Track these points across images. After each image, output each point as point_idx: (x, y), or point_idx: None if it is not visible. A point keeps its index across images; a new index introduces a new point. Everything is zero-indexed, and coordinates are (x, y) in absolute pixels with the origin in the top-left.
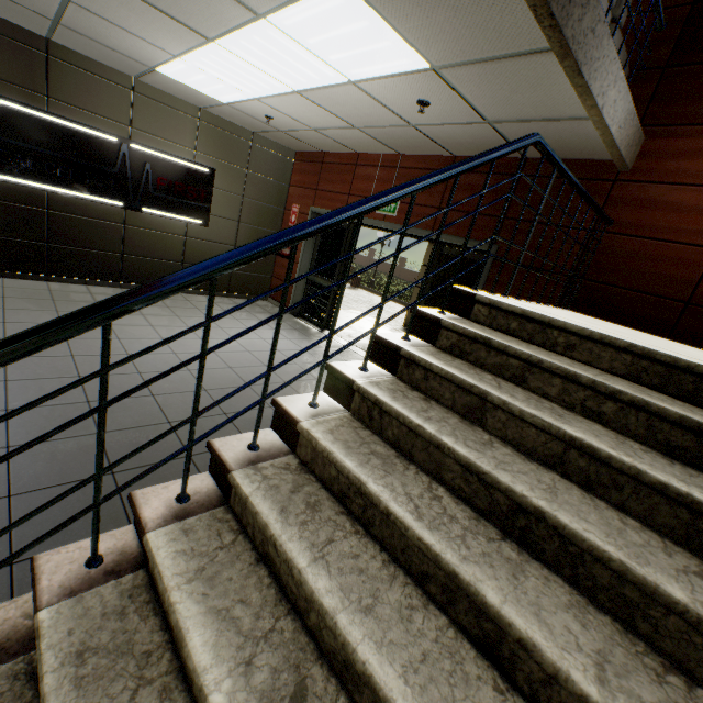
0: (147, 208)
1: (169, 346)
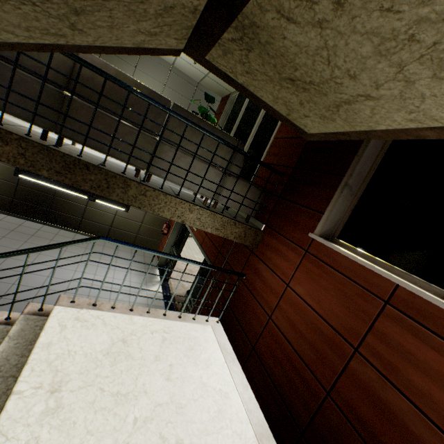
0: (99, 200)
1: (52, 272)
